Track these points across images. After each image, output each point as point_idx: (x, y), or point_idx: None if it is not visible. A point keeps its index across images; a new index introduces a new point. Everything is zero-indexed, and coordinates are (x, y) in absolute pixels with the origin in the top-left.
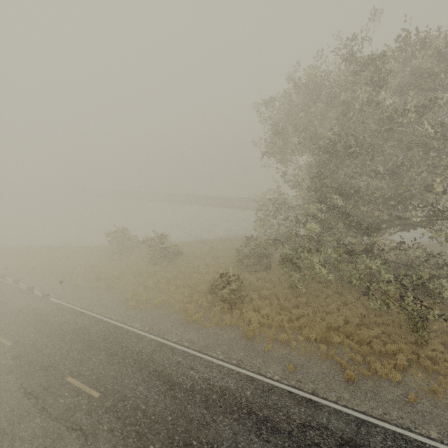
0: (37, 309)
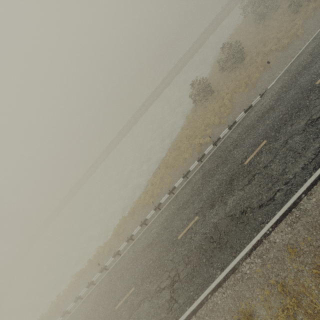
0: (282, 85)
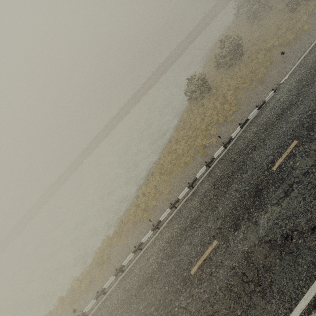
0: (299, 79)
